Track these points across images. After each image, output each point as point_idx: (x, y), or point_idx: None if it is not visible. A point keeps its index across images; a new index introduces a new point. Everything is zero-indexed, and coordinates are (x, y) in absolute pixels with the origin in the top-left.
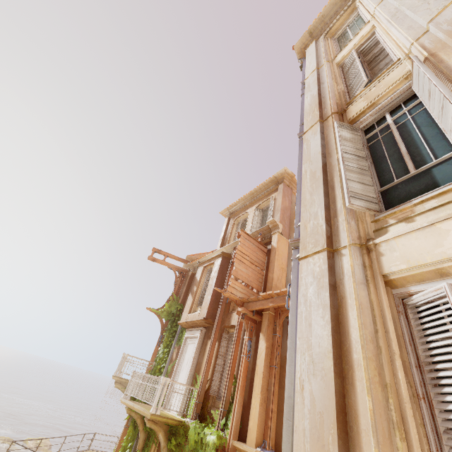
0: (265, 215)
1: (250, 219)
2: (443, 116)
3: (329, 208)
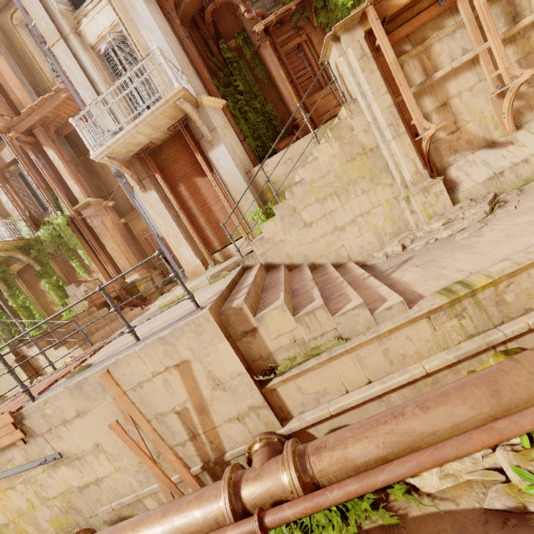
0: None
1: None
2: None
3: (48, 11)
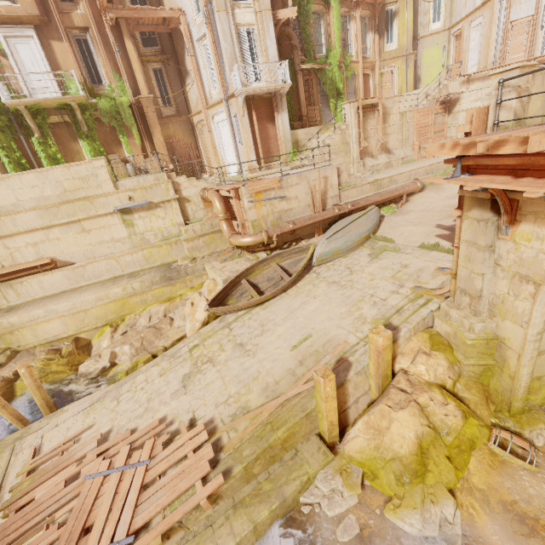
0: None
1: None
2: None
3: None
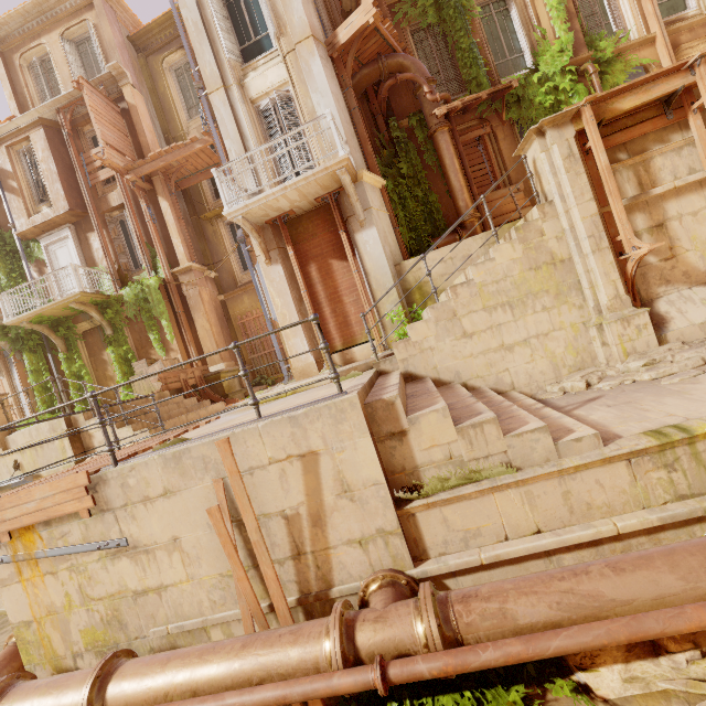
0: (83, 53)
1: (59, 59)
2: (263, 6)
3: (217, 59)
